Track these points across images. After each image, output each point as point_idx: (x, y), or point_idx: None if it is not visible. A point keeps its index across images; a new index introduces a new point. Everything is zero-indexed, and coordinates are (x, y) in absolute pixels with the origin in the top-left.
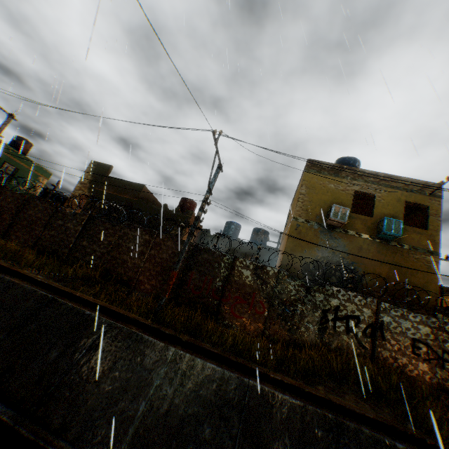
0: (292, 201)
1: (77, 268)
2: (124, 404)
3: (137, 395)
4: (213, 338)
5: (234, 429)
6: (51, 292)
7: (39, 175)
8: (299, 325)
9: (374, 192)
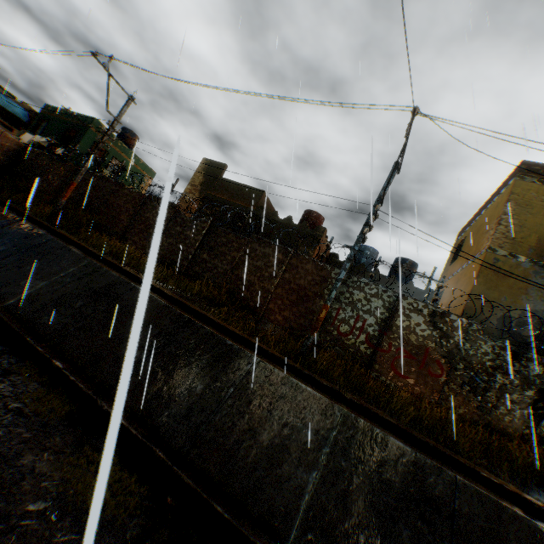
0: (471, 225)
1: (202, 285)
2: (289, 468)
3: (304, 460)
4: (392, 404)
5: (444, 541)
6: (182, 310)
7: (143, 174)
8: (496, 404)
9: None
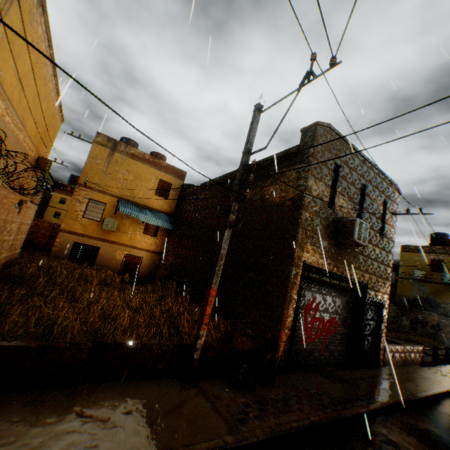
0: None
1: None
2: None
3: None
4: None
5: None
6: None
7: None
8: (400, 325)
9: (441, 258)
